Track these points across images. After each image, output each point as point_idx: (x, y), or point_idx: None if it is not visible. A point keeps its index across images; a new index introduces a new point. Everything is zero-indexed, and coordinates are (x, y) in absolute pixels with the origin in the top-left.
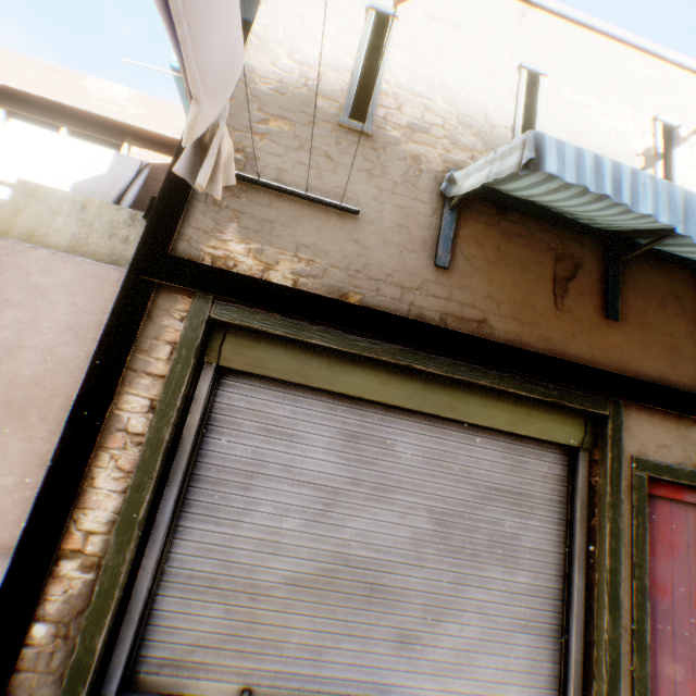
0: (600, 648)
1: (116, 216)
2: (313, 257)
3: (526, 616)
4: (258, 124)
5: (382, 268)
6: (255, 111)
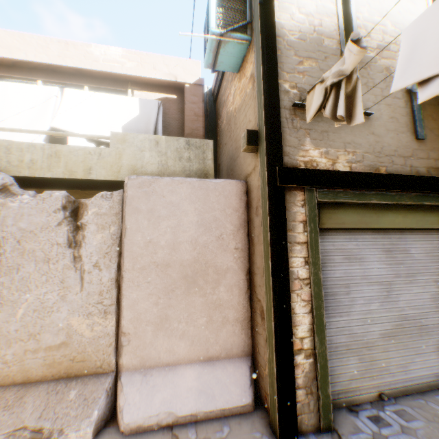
0: None
1: (178, 145)
2: (354, 149)
3: None
4: (298, 66)
5: (389, 147)
6: (293, 57)
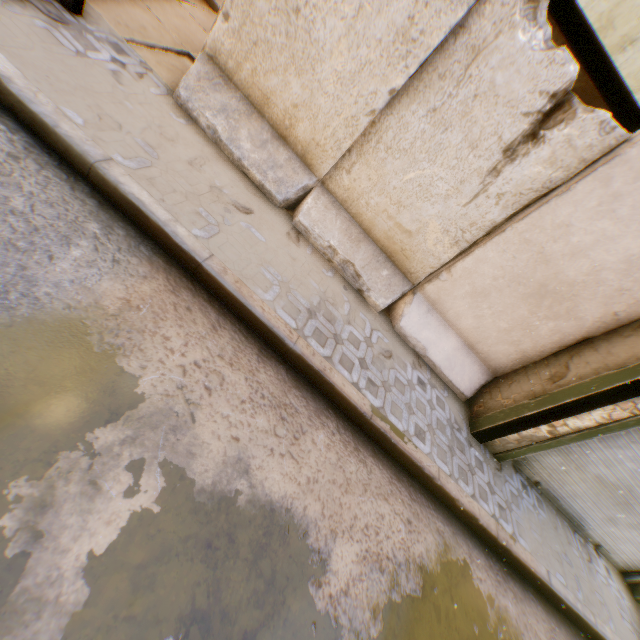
0: None
1: None
2: None
3: None
4: None
5: None
6: None
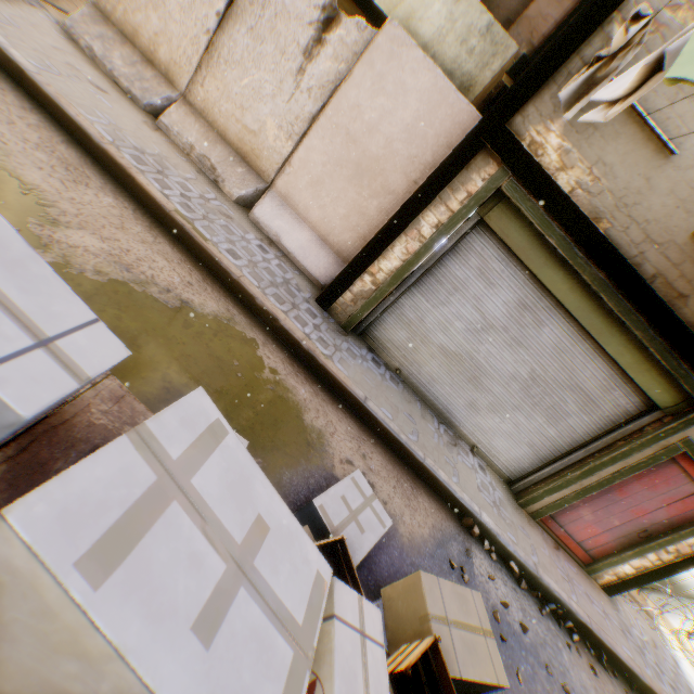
0: (559, 479)
1: (477, 22)
2: (601, 176)
3: (536, 444)
4: (665, 10)
5: (646, 212)
6: None
